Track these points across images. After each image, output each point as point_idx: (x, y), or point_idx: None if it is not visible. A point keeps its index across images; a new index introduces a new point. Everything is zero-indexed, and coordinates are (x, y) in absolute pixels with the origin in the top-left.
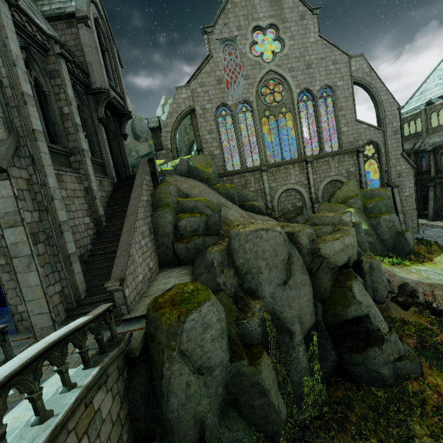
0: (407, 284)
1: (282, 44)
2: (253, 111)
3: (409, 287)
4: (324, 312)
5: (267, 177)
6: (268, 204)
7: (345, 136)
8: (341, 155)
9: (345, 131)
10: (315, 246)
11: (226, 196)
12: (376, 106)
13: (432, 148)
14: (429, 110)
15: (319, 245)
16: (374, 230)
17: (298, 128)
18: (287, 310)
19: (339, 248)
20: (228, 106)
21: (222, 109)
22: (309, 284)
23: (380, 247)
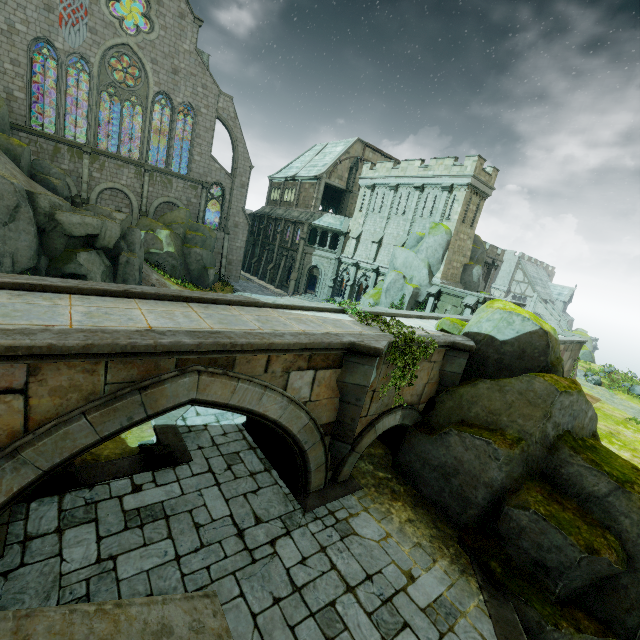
0: None
1: (152, 27)
2: (92, 76)
3: None
4: (49, 266)
5: (90, 162)
6: (83, 194)
7: (196, 164)
8: (186, 181)
9: (197, 160)
10: (53, 211)
11: (8, 151)
12: (234, 154)
13: (275, 217)
14: (286, 185)
15: (57, 211)
16: (184, 258)
17: (146, 129)
18: (1, 244)
19: (77, 222)
20: (55, 49)
21: (45, 45)
22: (34, 236)
23: (182, 273)
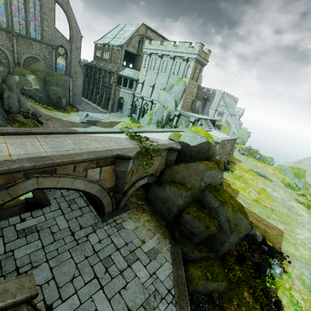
0: (35, 111)
1: None
2: None
3: (34, 112)
4: None
5: None
6: None
7: (46, 33)
8: (41, 44)
9: (46, 30)
10: None
11: None
12: (70, 27)
13: (99, 68)
14: (104, 48)
15: None
16: (46, 92)
17: (8, 6)
18: None
19: None
20: None
21: None
22: None
23: (46, 101)
